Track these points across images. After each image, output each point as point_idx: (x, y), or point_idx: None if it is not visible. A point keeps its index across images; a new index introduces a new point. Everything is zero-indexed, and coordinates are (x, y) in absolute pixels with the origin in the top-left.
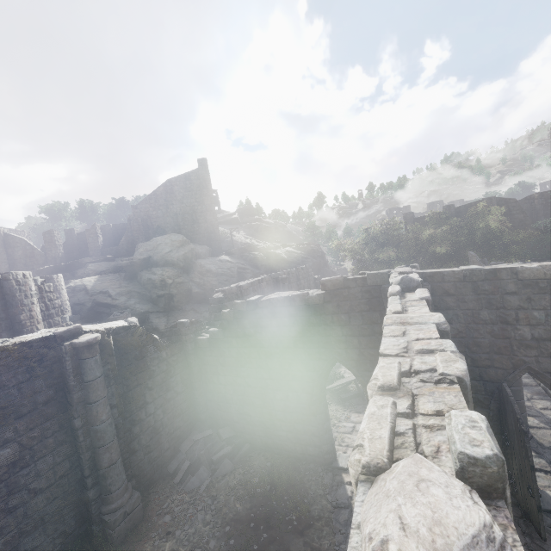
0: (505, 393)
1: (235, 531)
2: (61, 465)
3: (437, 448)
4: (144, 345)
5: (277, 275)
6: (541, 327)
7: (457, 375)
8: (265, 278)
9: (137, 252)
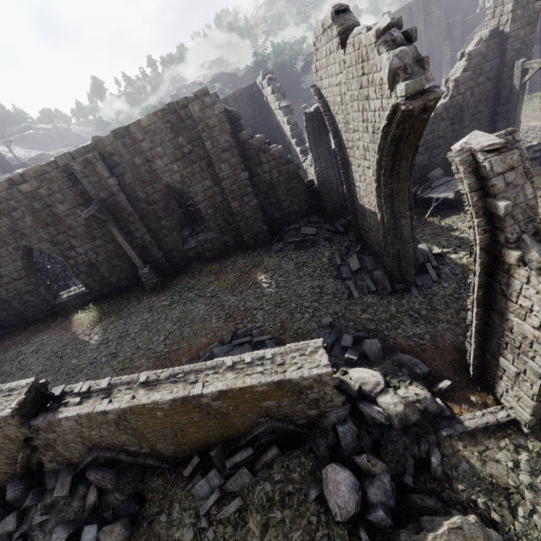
0: None
1: None
2: None
3: None
4: None
5: None
6: None
7: None
8: None
9: None
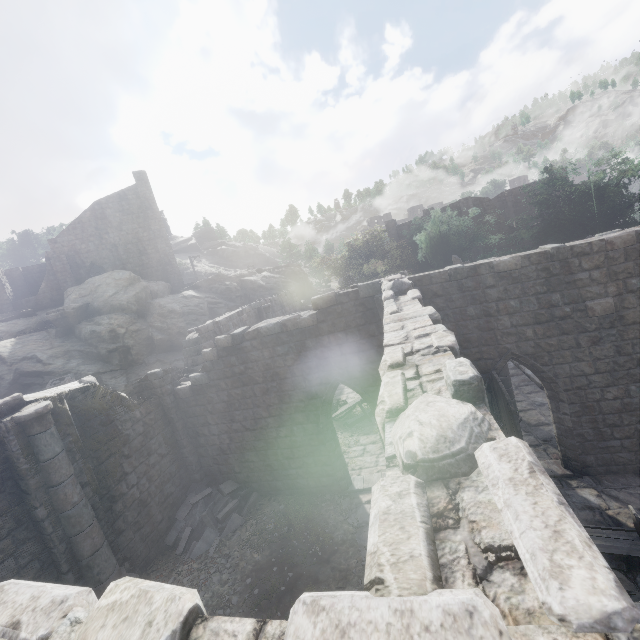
0: (495, 380)
1: (258, 581)
2: (28, 567)
3: (439, 390)
4: (110, 407)
5: (258, 304)
6: (517, 315)
7: (449, 345)
8: (245, 309)
9: (68, 300)
